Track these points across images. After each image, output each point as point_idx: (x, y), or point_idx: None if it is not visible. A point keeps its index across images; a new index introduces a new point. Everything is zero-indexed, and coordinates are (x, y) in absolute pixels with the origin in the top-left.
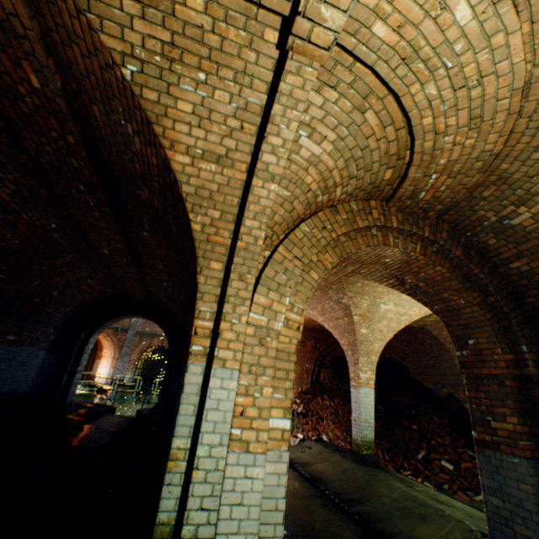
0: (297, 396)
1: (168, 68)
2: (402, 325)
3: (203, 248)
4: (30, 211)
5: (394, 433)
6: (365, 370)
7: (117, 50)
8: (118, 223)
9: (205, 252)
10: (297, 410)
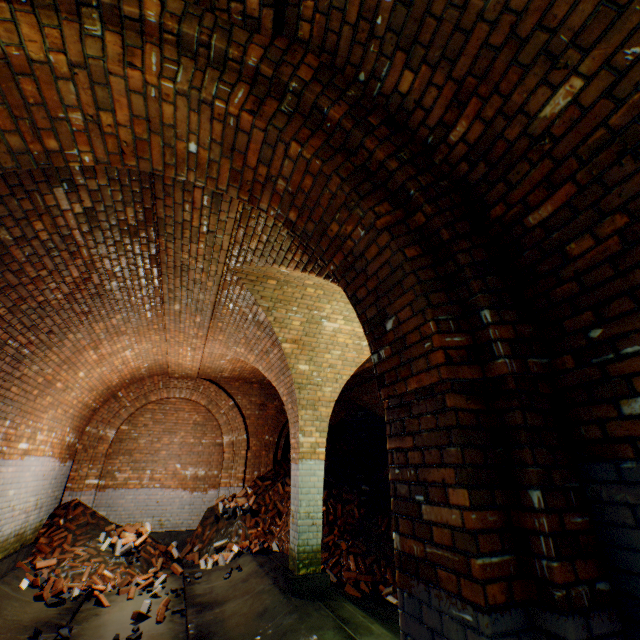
0: (251, 484)
1: None
2: (367, 355)
3: None
4: None
5: (376, 525)
6: (309, 431)
7: None
8: None
9: None
10: (243, 507)
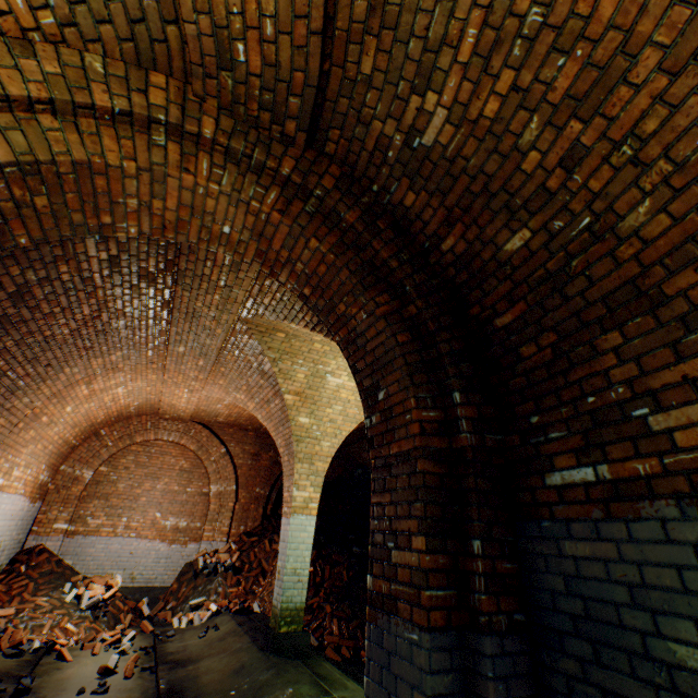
0: (236, 539)
1: None
2: None
3: None
4: None
5: (364, 589)
6: (304, 485)
7: None
8: None
9: None
10: (226, 563)
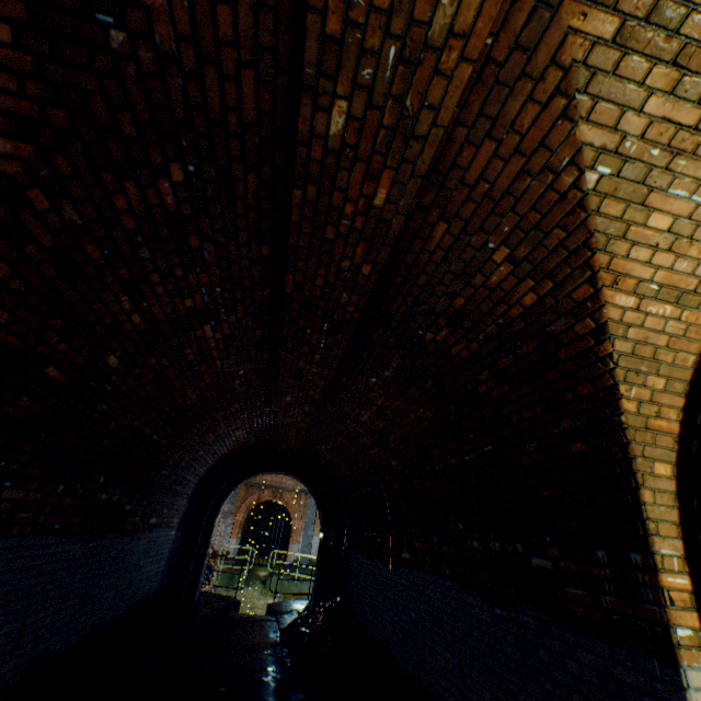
0: None
1: (661, 165)
2: None
3: (639, 441)
4: (227, 357)
5: None
6: None
7: (593, 144)
8: (336, 367)
9: (642, 446)
10: None
